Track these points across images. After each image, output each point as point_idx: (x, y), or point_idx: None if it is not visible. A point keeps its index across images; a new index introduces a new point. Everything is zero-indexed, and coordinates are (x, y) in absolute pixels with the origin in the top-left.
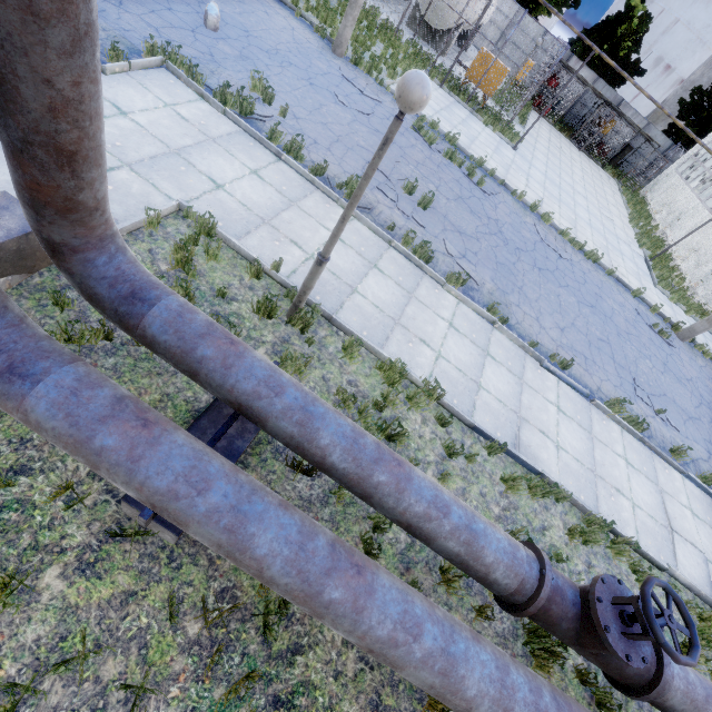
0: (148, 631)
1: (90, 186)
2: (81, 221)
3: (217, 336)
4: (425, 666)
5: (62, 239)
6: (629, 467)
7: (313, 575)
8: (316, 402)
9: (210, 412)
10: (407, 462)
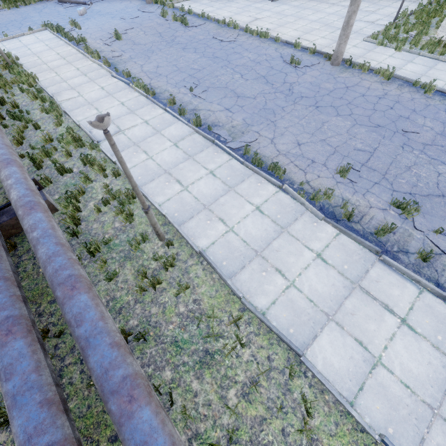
0: None
1: None
2: None
3: None
4: None
5: None
6: (119, 105)
7: None
8: None
9: None
10: None
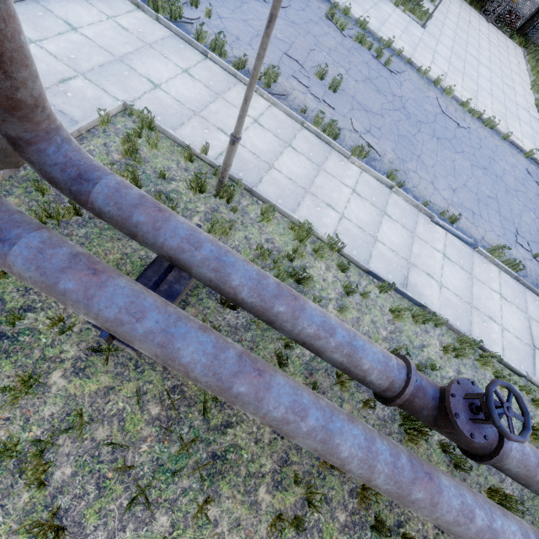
0: (124, 411)
1: (24, 85)
2: (27, 118)
3: (147, 206)
4: (310, 437)
5: (17, 134)
6: (502, 300)
7: (224, 376)
8: (228, 253)
9: (154, 265)
10: (302, 297)
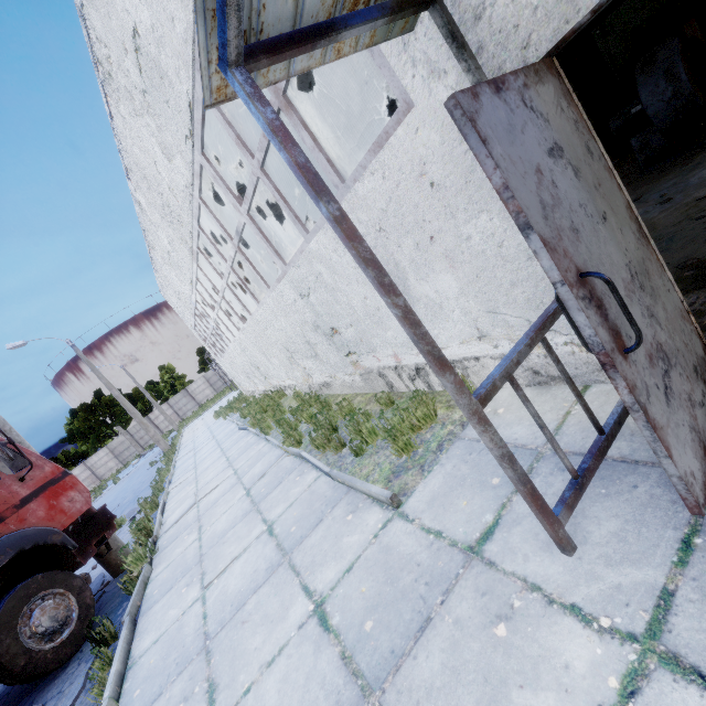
0: None
1: None
2: None
3: None
4: None
5: None
6: None
7: None
8: None
9: None
10: None
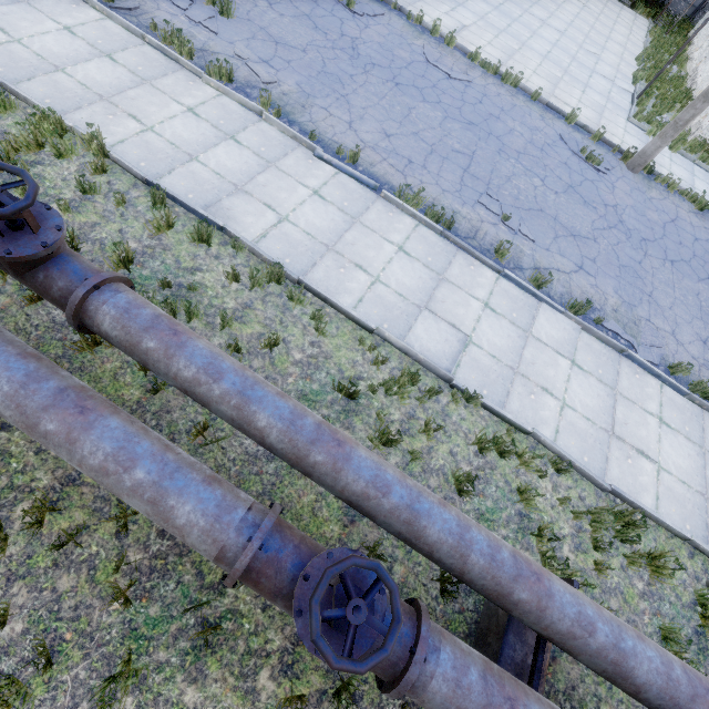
0: None
1: None
2: None
3: None
4: None
5: None
6: (399, 253)
7: None
8: None
9: None
10: None
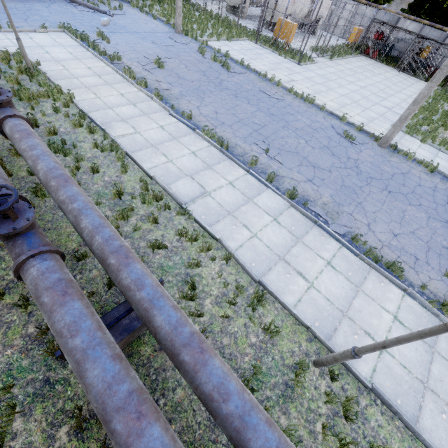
0: None
1: None
2: None
3: None
4: None
5: None
6: (191, 154)
7: None
8: None
9: None
10: None
